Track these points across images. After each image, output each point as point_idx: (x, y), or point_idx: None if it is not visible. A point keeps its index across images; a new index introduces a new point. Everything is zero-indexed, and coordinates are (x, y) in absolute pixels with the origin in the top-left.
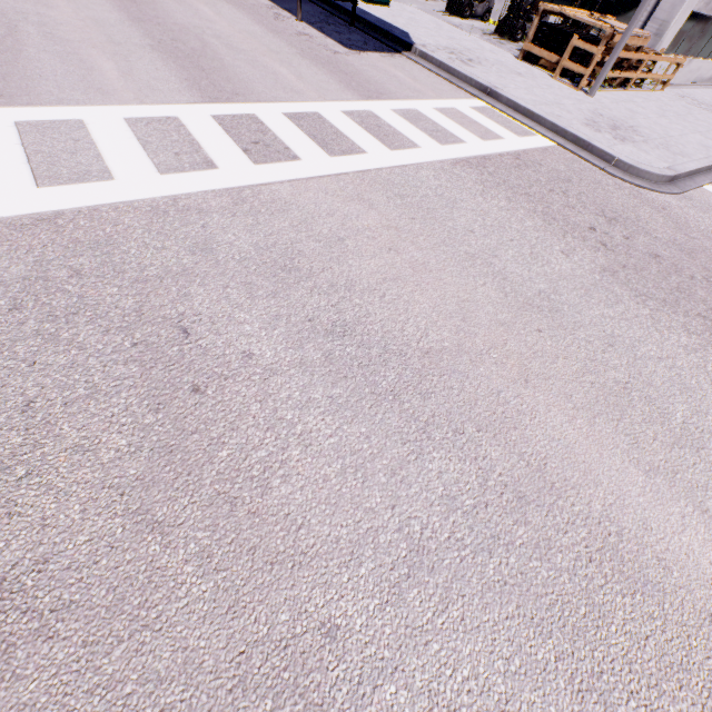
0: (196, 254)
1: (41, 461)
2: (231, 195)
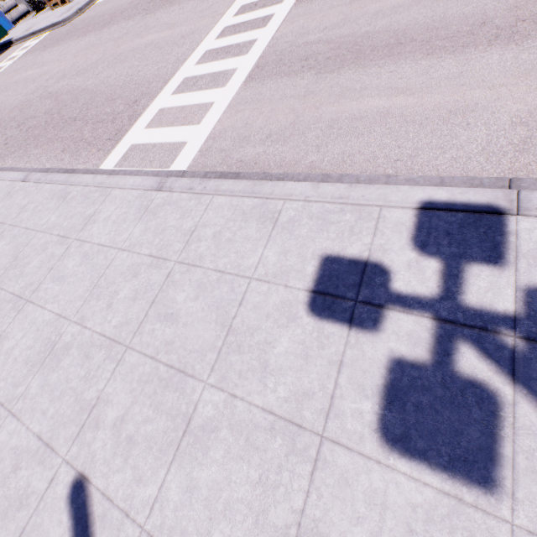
0: None
1: None
2: None
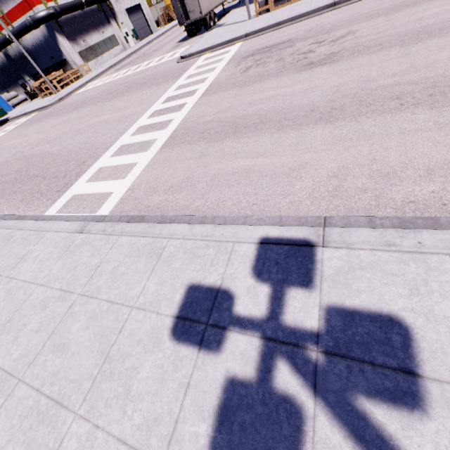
0: None
1: None
2: None
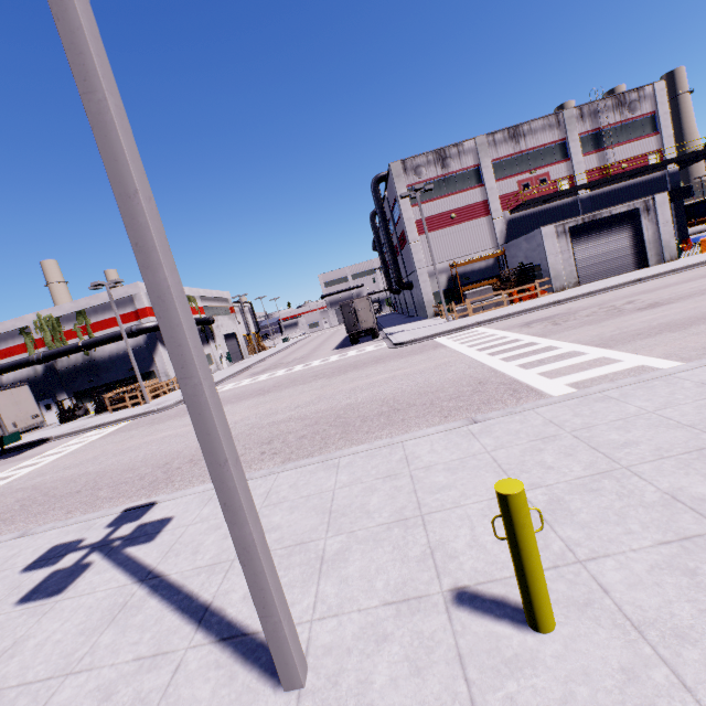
0: (8, 488)
1: (6, 501)
2: (6, 483)
